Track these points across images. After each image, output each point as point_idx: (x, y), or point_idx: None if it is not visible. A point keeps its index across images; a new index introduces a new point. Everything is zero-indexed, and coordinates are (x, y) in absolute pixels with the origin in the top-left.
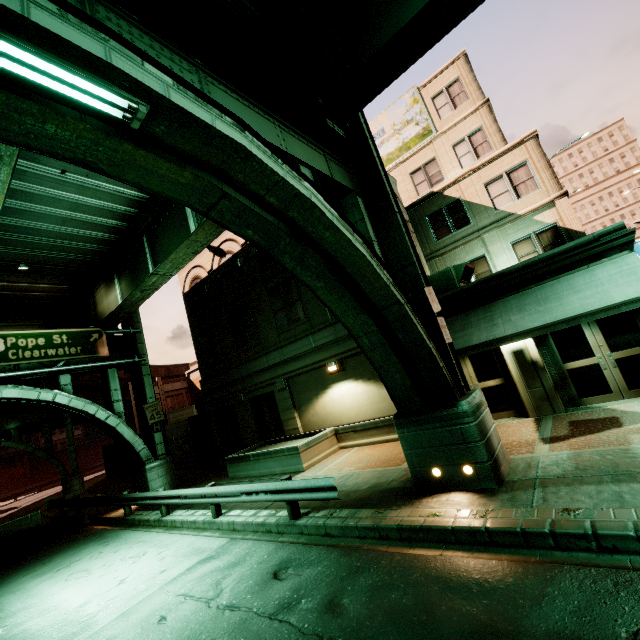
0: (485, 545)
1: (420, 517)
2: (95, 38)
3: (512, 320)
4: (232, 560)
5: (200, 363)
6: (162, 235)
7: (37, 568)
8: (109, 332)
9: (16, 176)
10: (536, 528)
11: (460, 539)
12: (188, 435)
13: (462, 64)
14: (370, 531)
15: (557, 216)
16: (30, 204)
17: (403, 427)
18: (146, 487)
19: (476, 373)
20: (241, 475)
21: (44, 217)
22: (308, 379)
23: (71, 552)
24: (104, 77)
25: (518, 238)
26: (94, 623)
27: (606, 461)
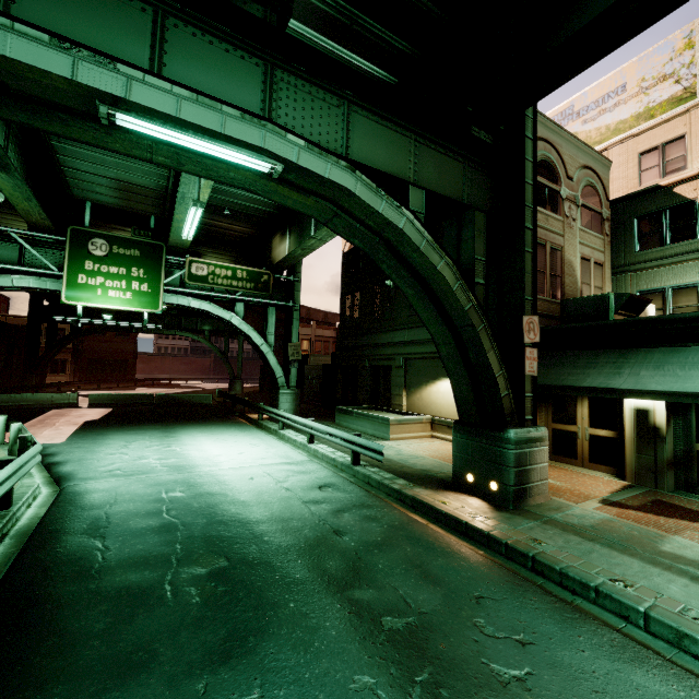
0: (461, 533)
1: (432, 499)
2: (258, 127)
3: (640, 375)
4: (303, 470)
5: (341, 321)
6: None
7: (202, 428)
8: (276, 276)
9: None
10: (498, 537)
11: (447, 522)
12: (321, 379)
13: None
14: (395, 493)
15: None
16: None
17: (457, 432)
18: (277, 406)
19: (590, 417)
20: (344, 425)
21: None
22: (423, 365)
23: (222, 427)
24: (259, 153)
25: None
26: (220, 465)
27: (626, 533)
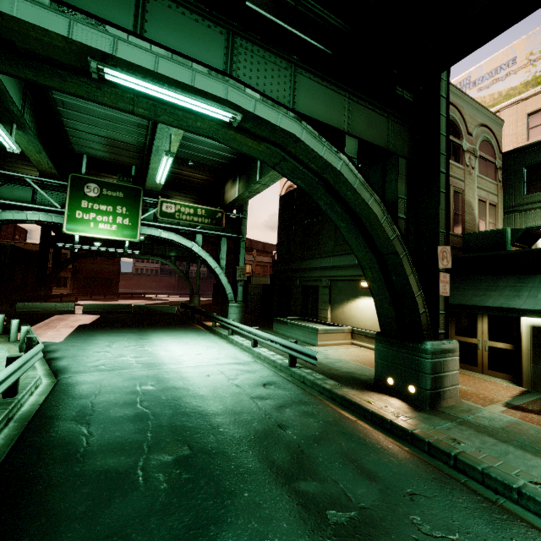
0: (386, 430)
1: (359, 398)
2: (222, 82)
3: (538, 297)
4: (249, 369)
5: (278, 249)
6: None
7: (169, 332)
8: (227, 214)
9: None
10: (421, 436)
11: (373, 420)
12: (261, 295)
13: None
14: (326, 391)
15: None
16: None
17: (379, 342)
18: (227, 316)
19: (489, 331)
20: (280, 332)
21: None
22: (345, 286)
23: (184, 332)
24: (222, 104)
25: None
26: (183, 364)
27: (534, 436)
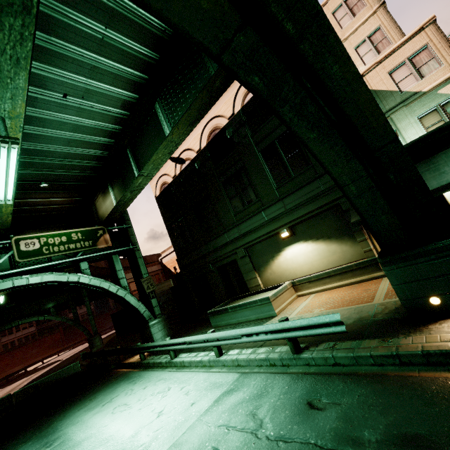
0: None
1: (444, 342)
2: None
3: None
4: (254, 392)
5: (175, 246)
6: (142, 145)
7: (87, 404)
8: (109, 229)
9: (30, 103)
10: None
11: None
12: (170, 300)
13: None
14: (388, 358)
15: None
16: (43, 129)
17: (391, 264)
18: (151, 339)
19: None
20: (222, 324)
21: (54, 140)
22: (263, 246)
23: (109, 390)
24: None
25: (424, 112)
26: None
27: None
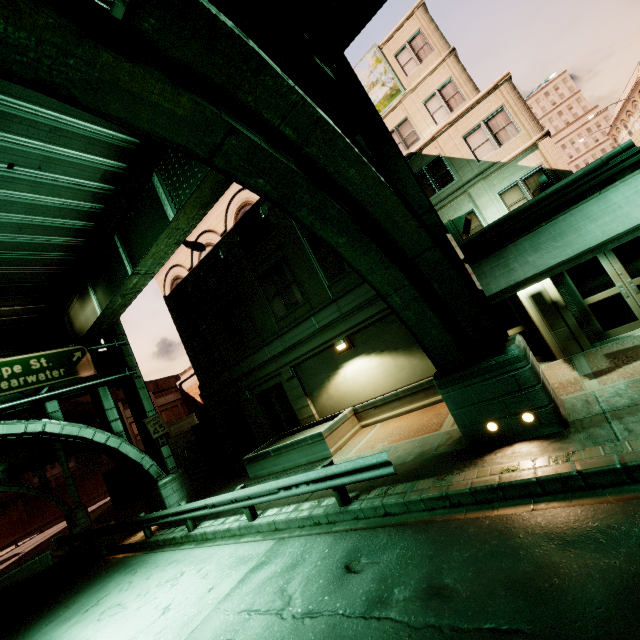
0: (580, 490)
1: (492, 475)
2: None
3: (530, 261)
4: (289, 562)
5: (195, 367)
6: (136, 230)
7: (60, 613)
8: (92, 348)
9: None
10: (639, 460)
11: (548, 489)
12: (193, 445)
13: (421, 15)
14: (438, 501)
15: (541, 158)
16: None
17: (447, 386)
18: (162, 505)
19: None
20: (263, 473)
21: None
22: (316, 363)
23: (95, 588)
24: None
25: (505, 187)
26: None
27: None
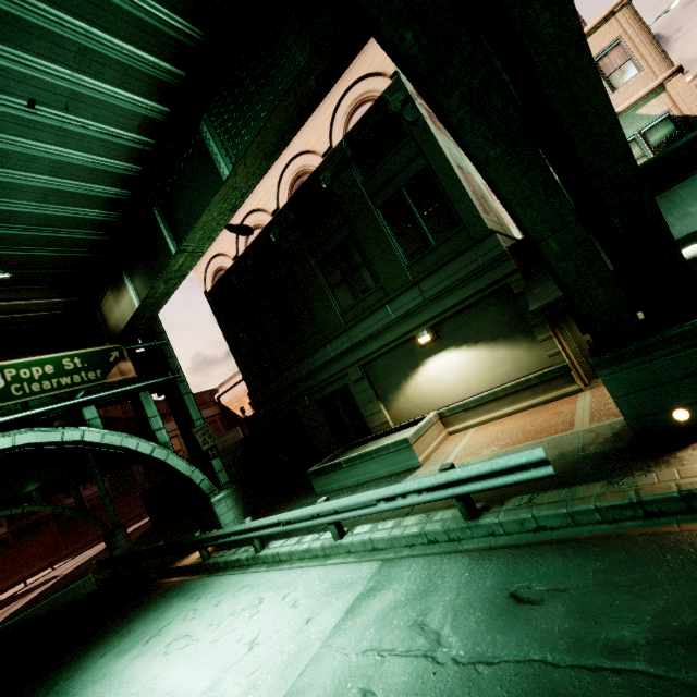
0: None
1: None
2: None
3: (693, 212)
4: (413, 588)
5: (244, 372)
6: (180, 198)
7: (116, 643)
8: (130, 348)
9: None
10: None
11: None
12: (240, 461)
13: None
14: (624, 510)
15: (669, 103)
16: None
17: (612, 365)
18: (217, 524)
19: None
20: (333, 488)
21: (17, 190)
22: (391, 361)
23: (152, 616)
24: None
25: None
26: None
27: None
